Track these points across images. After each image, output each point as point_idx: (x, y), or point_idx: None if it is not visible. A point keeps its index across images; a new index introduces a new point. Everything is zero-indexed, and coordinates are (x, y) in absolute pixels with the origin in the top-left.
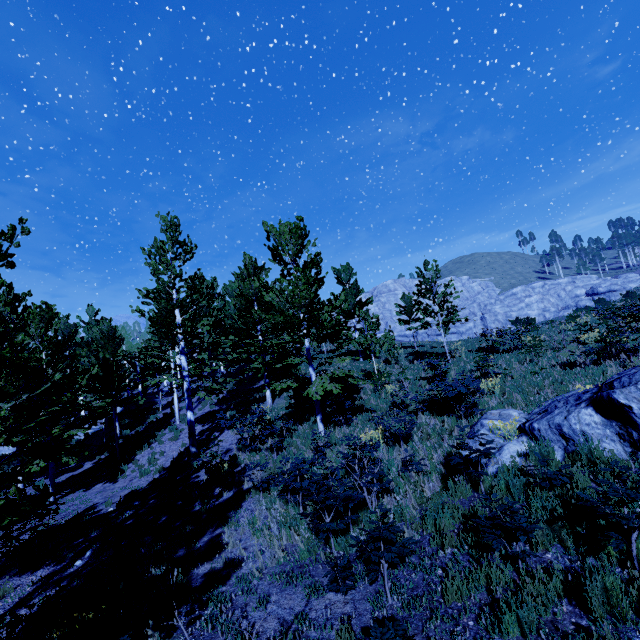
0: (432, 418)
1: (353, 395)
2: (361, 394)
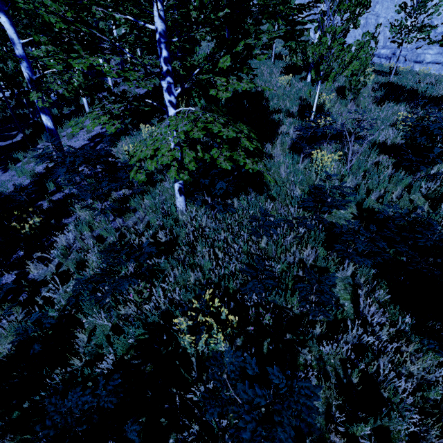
0: (374, 307)
1: (265, 142)
2: (276, 145)
